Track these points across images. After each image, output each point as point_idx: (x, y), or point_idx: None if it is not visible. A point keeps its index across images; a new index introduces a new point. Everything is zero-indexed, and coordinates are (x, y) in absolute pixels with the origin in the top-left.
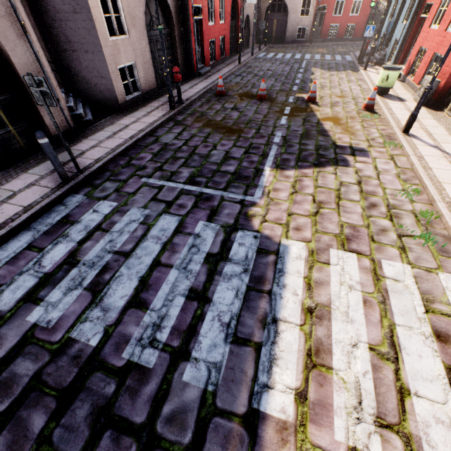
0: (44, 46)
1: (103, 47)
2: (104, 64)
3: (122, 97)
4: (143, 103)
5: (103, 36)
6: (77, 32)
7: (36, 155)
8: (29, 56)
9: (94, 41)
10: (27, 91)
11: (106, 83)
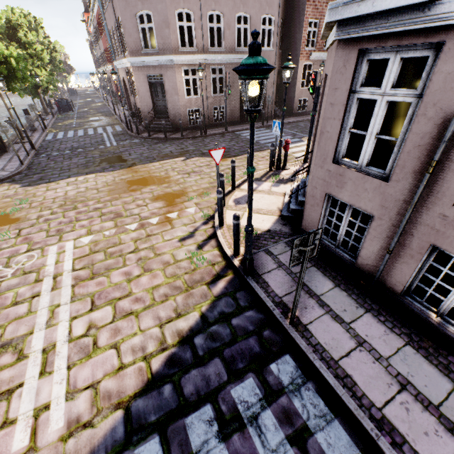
0: (277, 90)
1: (296, 91)
2: (294, 97)
3: (295, 111)
4: (304, 115)
5: (298, 87)
6: (290, 86)
7: (258, 121)
8: (271, 92)
9: (294, 89)
10: (265, 102)
11: (291, 104)
